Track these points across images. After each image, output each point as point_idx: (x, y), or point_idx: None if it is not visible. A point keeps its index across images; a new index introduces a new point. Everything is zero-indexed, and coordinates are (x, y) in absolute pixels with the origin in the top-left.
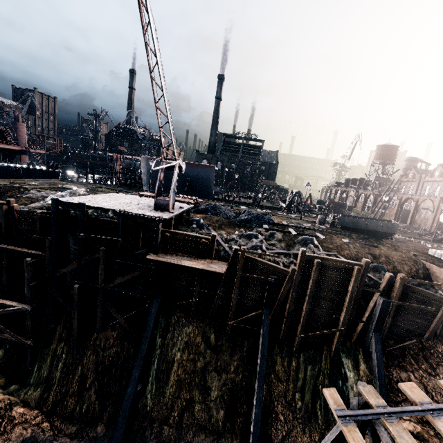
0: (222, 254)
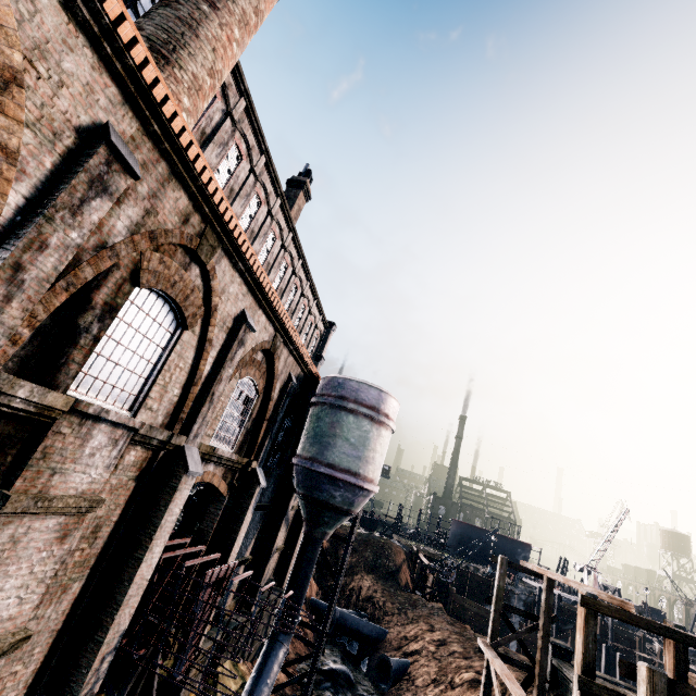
0: (647, 651)
